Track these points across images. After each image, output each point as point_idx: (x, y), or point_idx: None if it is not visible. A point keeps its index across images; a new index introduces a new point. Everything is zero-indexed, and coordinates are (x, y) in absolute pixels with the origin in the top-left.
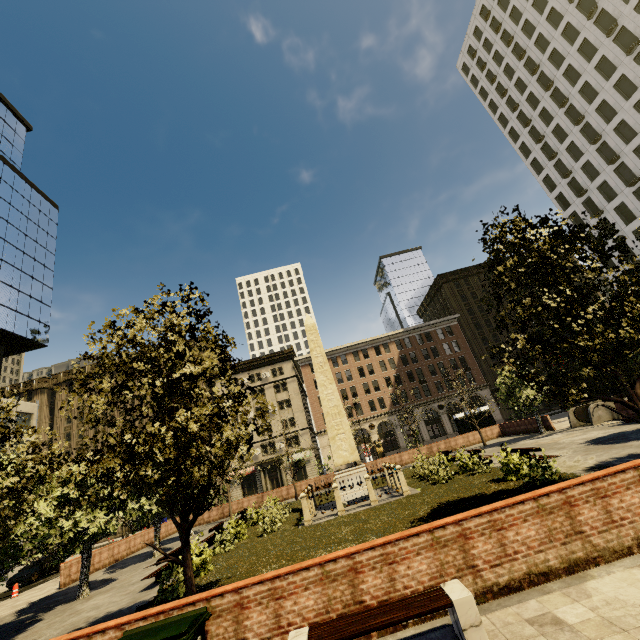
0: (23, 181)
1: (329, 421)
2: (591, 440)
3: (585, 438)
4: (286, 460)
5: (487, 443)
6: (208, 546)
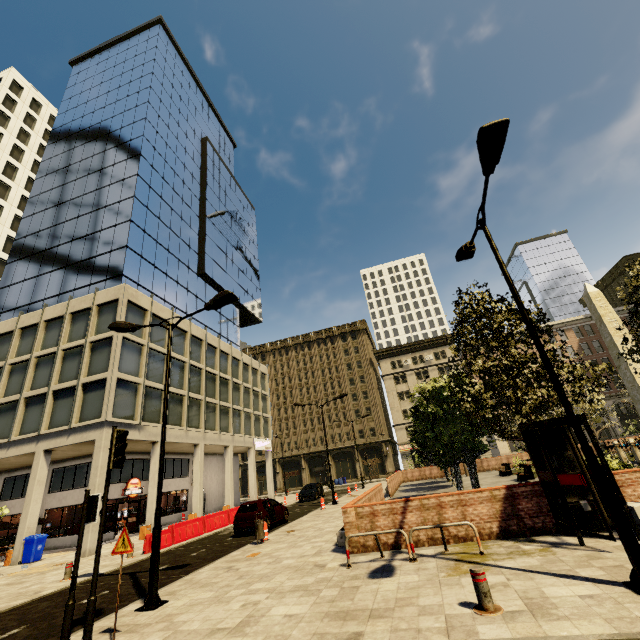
0: (239, 189)
1: None
2: None
3: None
4: None
5: None
6: (523, 480)
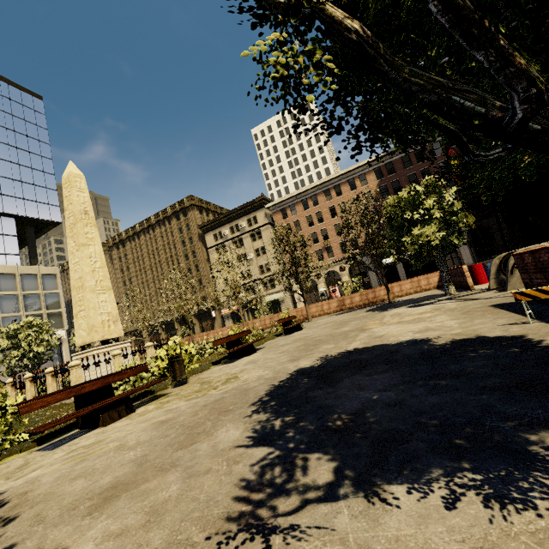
0: None
1: (74, 296)
2: (348, 352)
3: (378, 337)
4: (264, 300)
5: (403, 298)
6: None
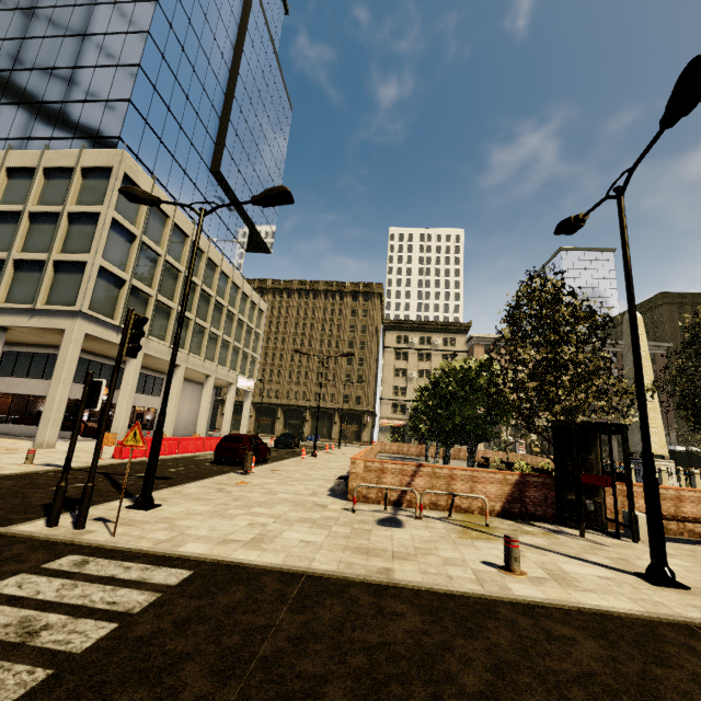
0: (280, 74)
1: None
2: None
3: None
4: None
5: None
6: None
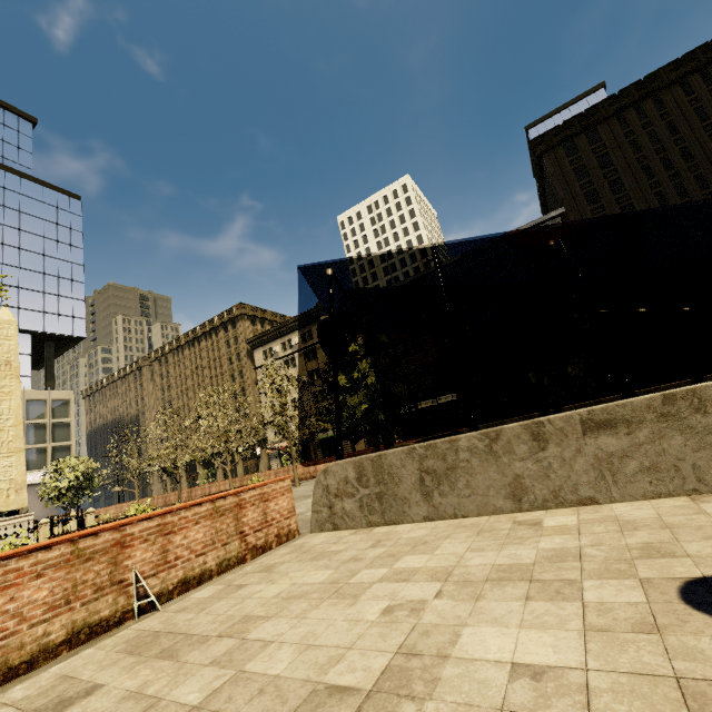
0: (32, 183)
1: None
2: None
3: None
4: (316, 437)
5: None
6: None
